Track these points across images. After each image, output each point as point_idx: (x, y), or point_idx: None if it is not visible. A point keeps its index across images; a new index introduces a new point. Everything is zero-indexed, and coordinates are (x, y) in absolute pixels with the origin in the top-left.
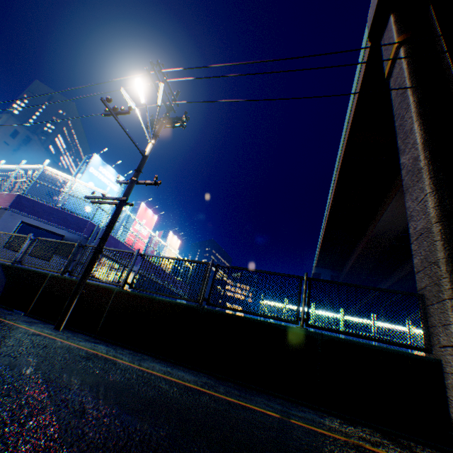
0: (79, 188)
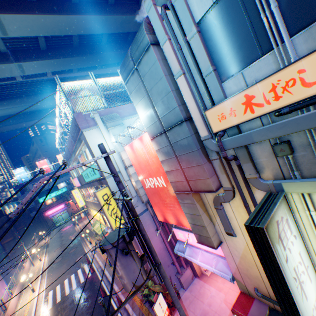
0: (18, 178)
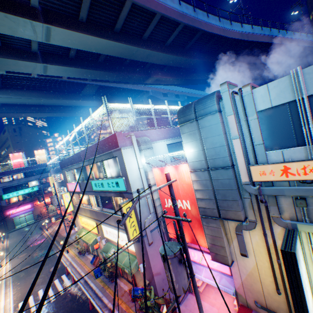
0: None
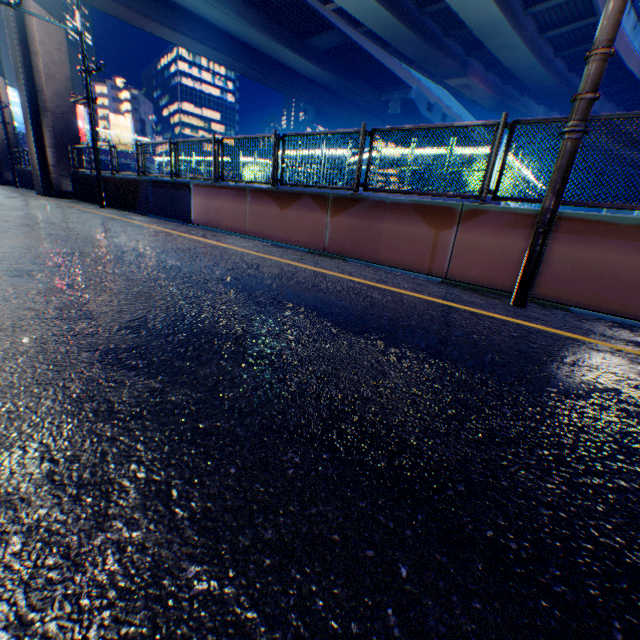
0: None
